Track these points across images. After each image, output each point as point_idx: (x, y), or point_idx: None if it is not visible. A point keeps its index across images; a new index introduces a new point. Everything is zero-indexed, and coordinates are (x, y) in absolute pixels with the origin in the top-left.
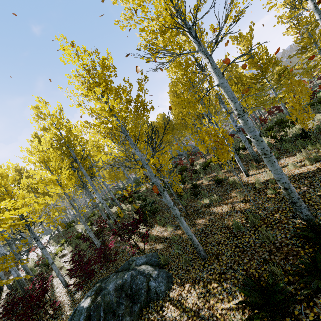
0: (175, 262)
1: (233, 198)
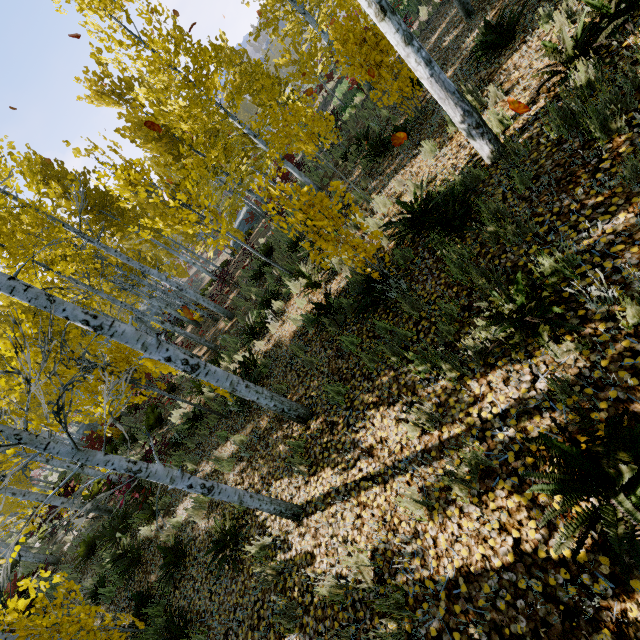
0: None
1: None
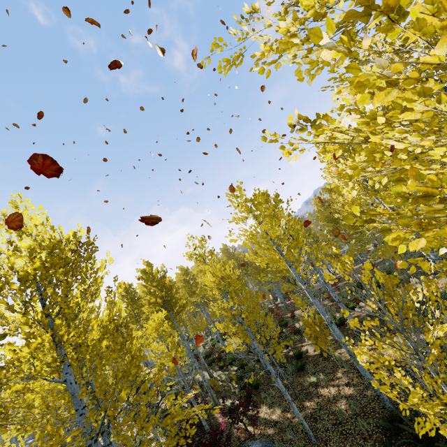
0: None
1: (339, 380)
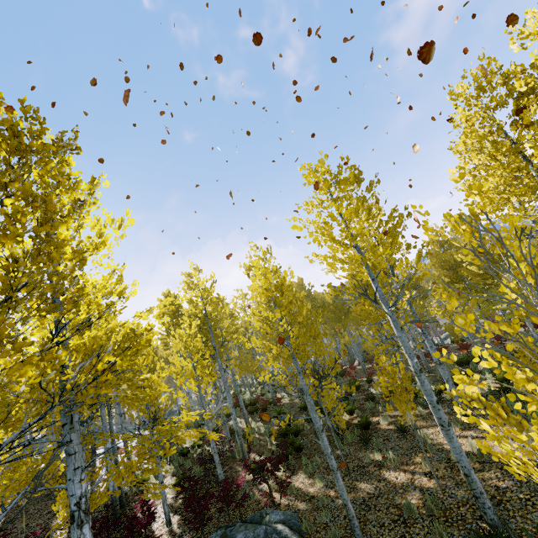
0: (320, 534)
1: (416, 466)
